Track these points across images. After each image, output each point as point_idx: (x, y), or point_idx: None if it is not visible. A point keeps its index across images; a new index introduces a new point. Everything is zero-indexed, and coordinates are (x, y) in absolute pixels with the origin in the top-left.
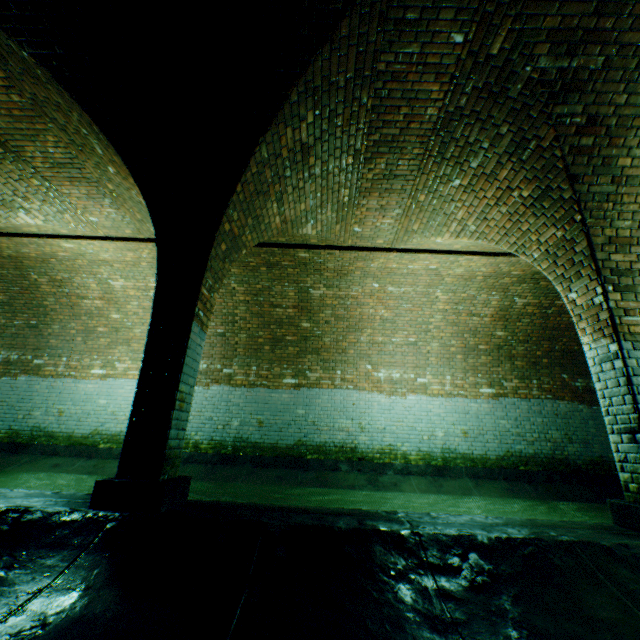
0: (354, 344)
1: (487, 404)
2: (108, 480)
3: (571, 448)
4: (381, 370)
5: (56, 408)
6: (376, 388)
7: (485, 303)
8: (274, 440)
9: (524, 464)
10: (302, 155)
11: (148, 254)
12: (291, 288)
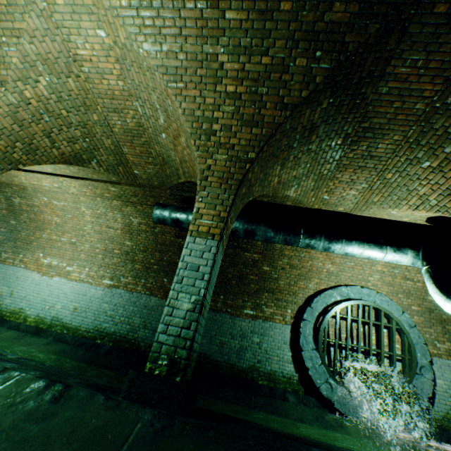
0: (39, 239)
1: (103, 291)
2: None
3: (143, 332)
4: (48, 258)
5: None
6: (38, 269)
7: (115, 219)
8: None
9: (102, 338)
10: None
11: None
12: (2, 196)
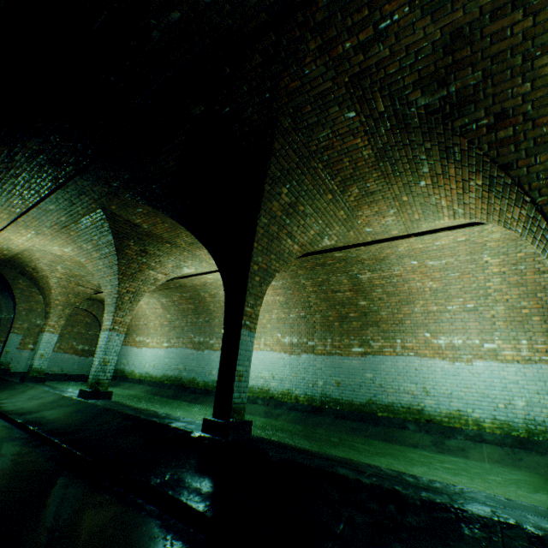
0: (409, 315)
1: None
2: (207, 418)
3: None
4: (440, 337)
5: None
6: (437, 354)
7: None
8: (349, 398)
9: None
10: (292, 209)
11: None
12: (343, 277)
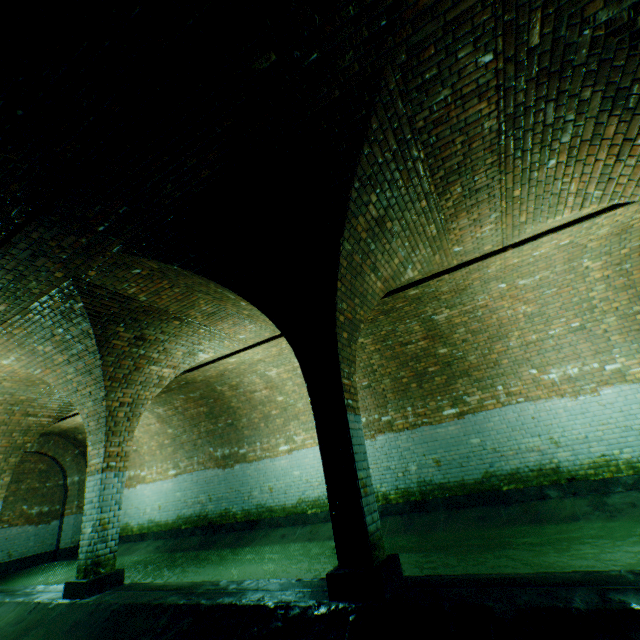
0: (504, 353)
1: None
2: (334, 573)
3: None
4: (550, 371)
5: (266, 486)
6: (553, 393)
7: None
8: (458, 477)
9: None
10: (378, 227)
11: (286, 344)
12: (413, 323)
